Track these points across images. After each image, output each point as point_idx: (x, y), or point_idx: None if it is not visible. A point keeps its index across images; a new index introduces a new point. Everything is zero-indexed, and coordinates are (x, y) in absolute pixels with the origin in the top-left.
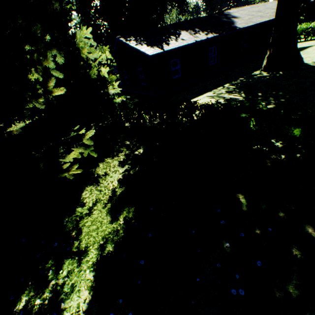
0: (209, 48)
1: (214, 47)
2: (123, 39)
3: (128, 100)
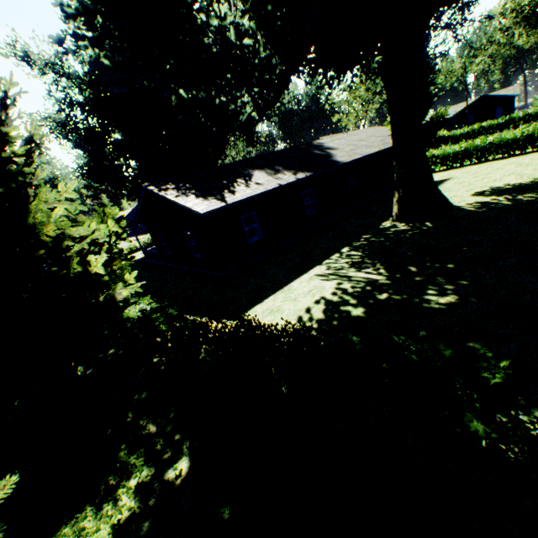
0: (303, 192)
1: (310, 190)
2: (154, 187)
3: (156, 312)
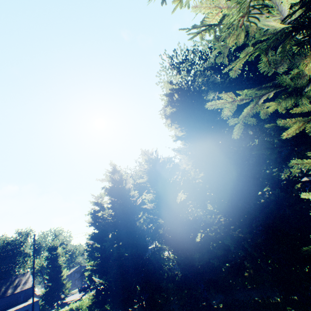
0: None
1: None
2: None
3: None
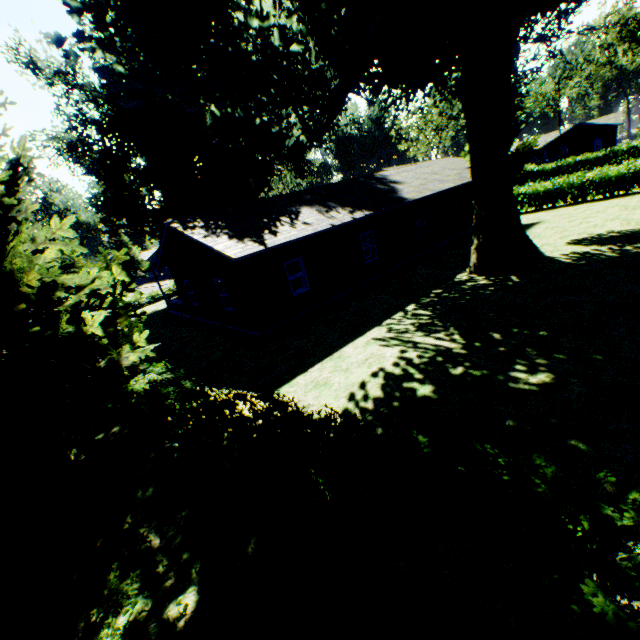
0: (361, 234)
1: (370, 232)
2: (179, 224)
3: (168, 385)
